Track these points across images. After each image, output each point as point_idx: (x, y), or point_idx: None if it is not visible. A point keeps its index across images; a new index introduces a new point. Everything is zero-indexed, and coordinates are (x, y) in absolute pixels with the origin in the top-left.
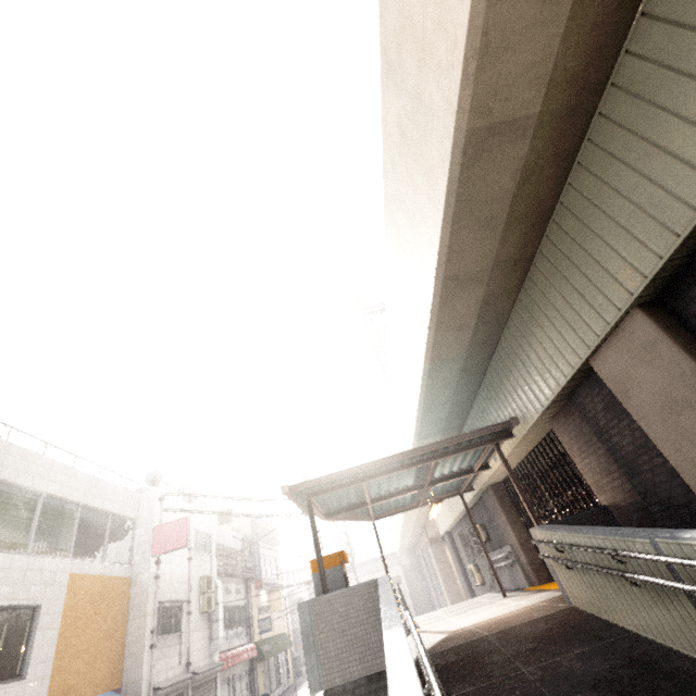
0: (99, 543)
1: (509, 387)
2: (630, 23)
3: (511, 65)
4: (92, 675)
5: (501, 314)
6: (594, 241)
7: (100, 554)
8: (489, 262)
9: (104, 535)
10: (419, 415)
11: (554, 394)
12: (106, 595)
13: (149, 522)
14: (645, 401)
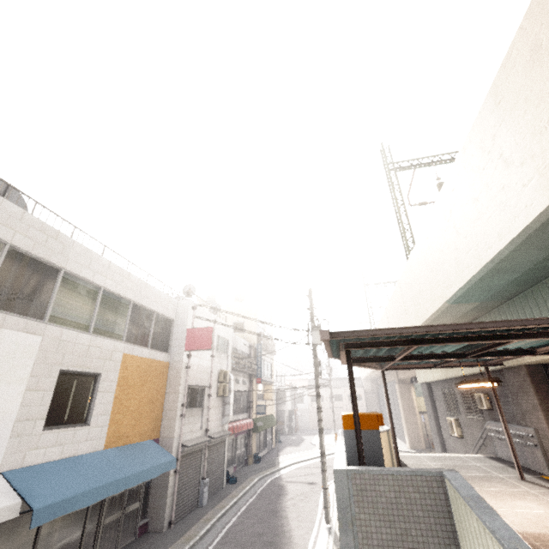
0: (146, 333)
1: None
2: None
3: None
4: (139, 428)
5: None
6: None
7: (147, 341)
8: None
9: (150, 328)
10: (476, 278)
11: None
12: (150, 373)
13: (184, 324)
14: None
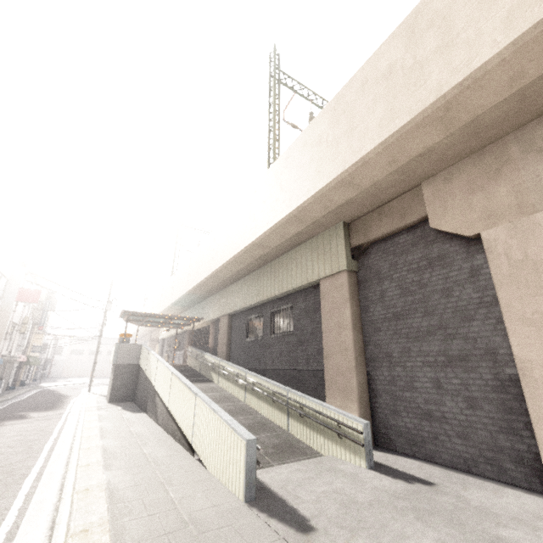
0: None
1: (207, 309)
2: (244, 277)
3: (223, 273)
4: None
5: (214, 293)
6: (229, 299)
7: None
8: (213, 286)
9: None
10: (177, 300)
11: (212, 319)
12: None
13: (17, 284)
14: (221, 331)
